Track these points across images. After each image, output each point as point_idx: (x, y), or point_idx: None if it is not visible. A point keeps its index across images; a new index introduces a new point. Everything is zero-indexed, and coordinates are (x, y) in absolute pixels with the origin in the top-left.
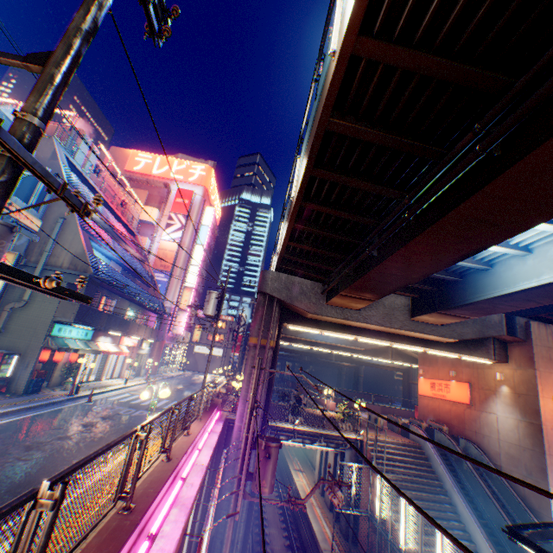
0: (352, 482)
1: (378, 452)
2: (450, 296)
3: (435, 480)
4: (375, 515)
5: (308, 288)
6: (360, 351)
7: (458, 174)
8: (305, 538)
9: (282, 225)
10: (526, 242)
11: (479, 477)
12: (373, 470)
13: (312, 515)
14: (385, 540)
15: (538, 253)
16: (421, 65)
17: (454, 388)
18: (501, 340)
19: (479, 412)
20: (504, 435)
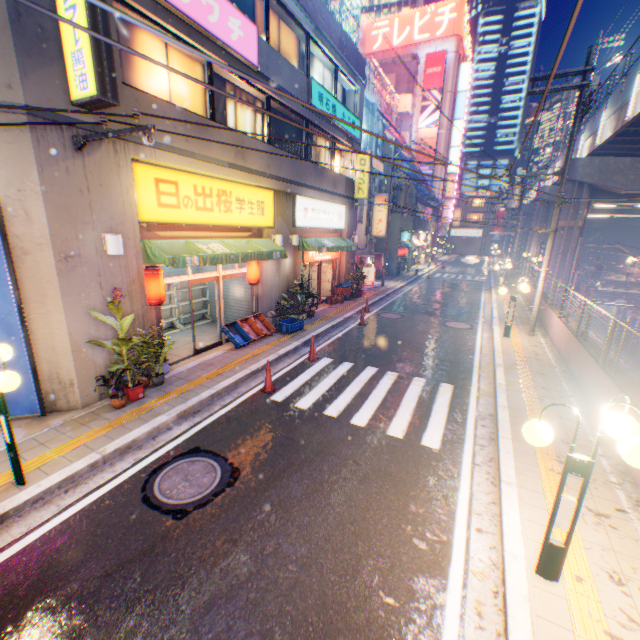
0: None
1: None
2: None
3: None
4: None
5: (625, 166)
6: None
7: None
8: None
9: (602, 114)
10: None
11: None
12: None
13: None
14: None
15: None
16: None
17: None
18: None
19: None
20: None
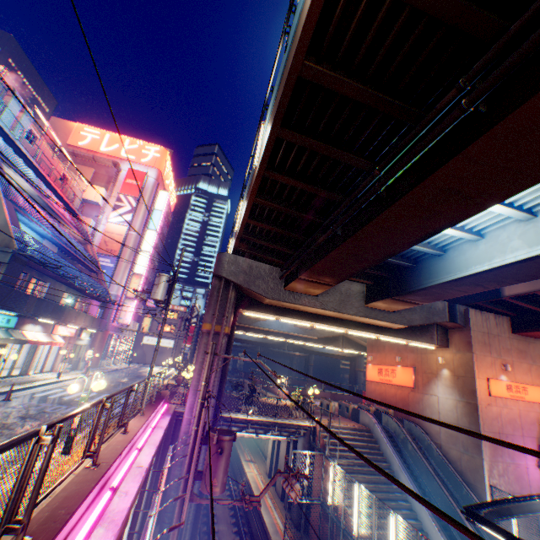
0: (304, 470)
1: (330, 438)
2: (404, 282)
3: (384, 462)
4: (328, 502)
5: (267, 272)
6: (313, 339)
7: (438, 135)
8: (256, 532)
9: (242, 203)
10: (480, 227)
11: (422, 456)
12: (327, 457)
13: (263, 507)
14: (338, 527)
15: (490, 238)
16: None
17: (399, 373)
18: (443, 327)
19: (422, 395)
20: (444, 415)
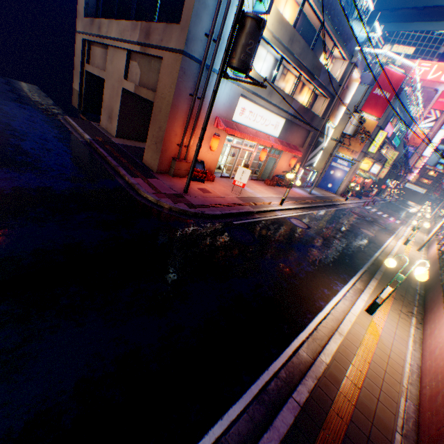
0: None
1: None
2: None
3: None
4: None
5: None
6: None
7: None
8: None
9: None
10: None
11: None
12: None
13: None
14: None
15: None
16: None
17: None
18: None
19: None
20: None
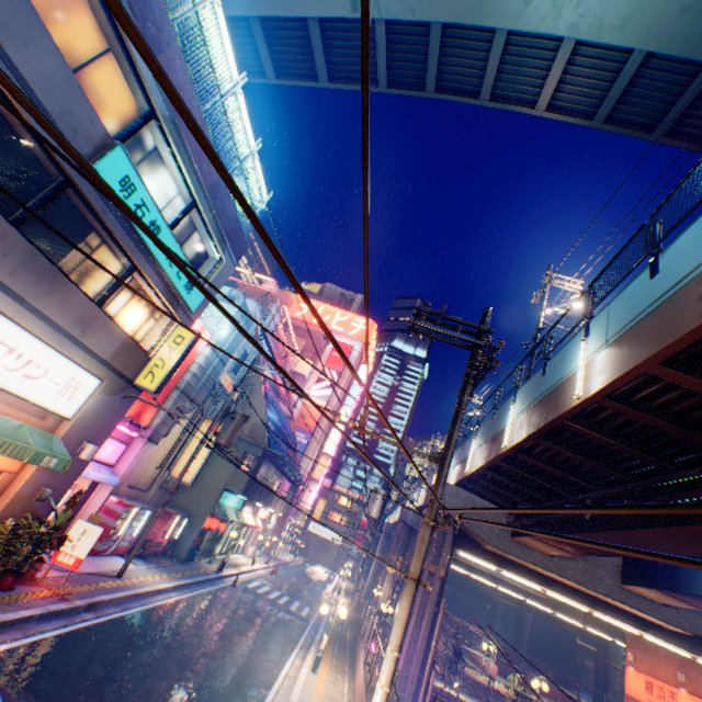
0: None
1: None
2: (678, 576)
3: None
4: None
5: (491, 513)
6: (538, 596)
7: (686, 498)
8: None
9: (473, 441)
10: None
11: None
12: None
13: None
14: None
15: None
16: (652, 422)
17: (683, 701)
18: None
19: None
20: None
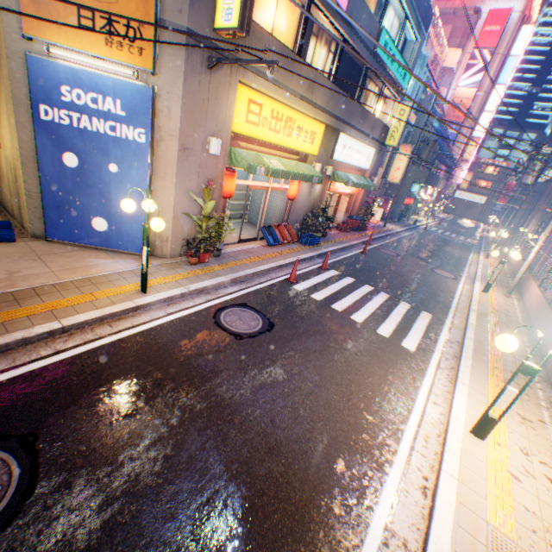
0: None
1: None
2: None
3: None
4: None
5: None
6: None
7: None
8: None
9: None
10: None
11: None
12: None
13: None
14: None
15: None
16: None
17: None
18: None
19: None
20: None
